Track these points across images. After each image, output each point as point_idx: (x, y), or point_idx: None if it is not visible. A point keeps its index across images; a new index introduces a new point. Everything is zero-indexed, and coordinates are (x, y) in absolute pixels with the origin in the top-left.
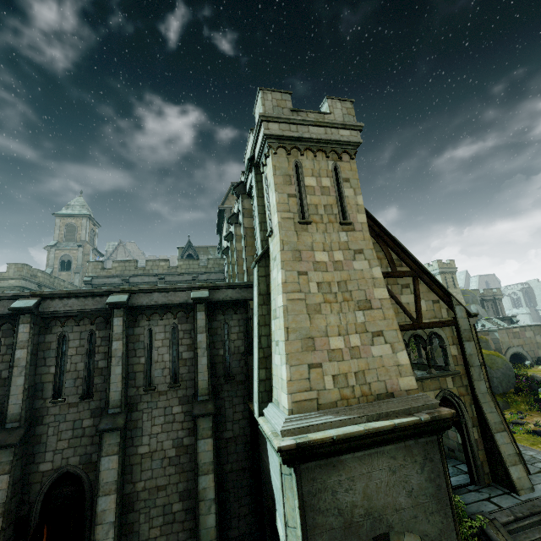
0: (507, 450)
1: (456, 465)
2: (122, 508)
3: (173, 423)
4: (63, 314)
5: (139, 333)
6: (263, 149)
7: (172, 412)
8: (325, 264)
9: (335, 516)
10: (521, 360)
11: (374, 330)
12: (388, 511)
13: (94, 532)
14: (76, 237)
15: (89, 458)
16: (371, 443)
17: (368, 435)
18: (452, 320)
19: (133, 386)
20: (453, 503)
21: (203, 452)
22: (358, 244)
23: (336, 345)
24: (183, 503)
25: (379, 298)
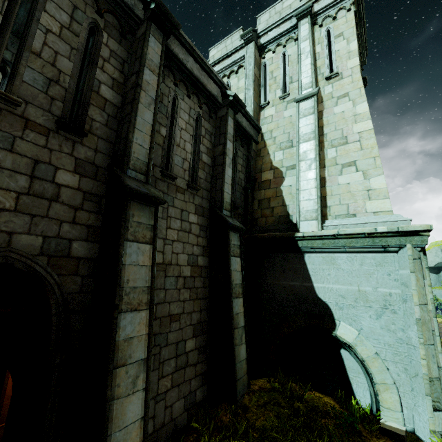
0: None
1: None
2: None
3: (189, 233)
4: None
5: (163, 92)
6: (339, 2)
7: (188, 219)
8: None
9: None
10: None
11: None
12: None
13: (111, 382)
14: None
15: (63, 247)
16: None
17: None
18: None
19: None
20: None
21: (235, 271)
22: None
23: None
24: (196, 339)
25: None
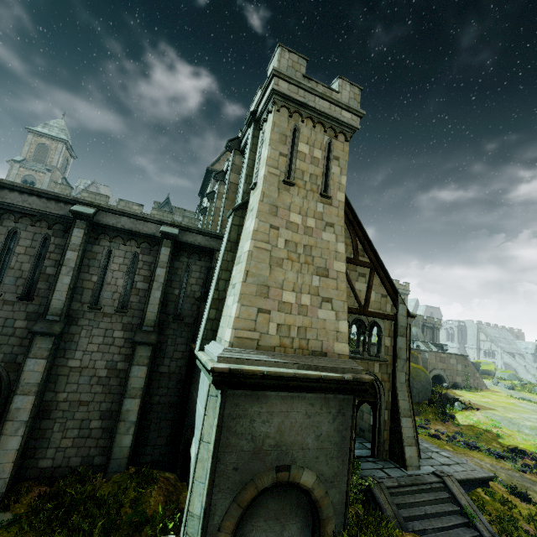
0: (408, 432)
1: (362, 442)
2: (37, 413)
3: (111, 345)
4: (20, 209)
5: (98, 251)
6: (267, 104)
7: (112, 335)
8: (298, 226)
9: (247, 440)
10: (440, 382)
11: (325, 295)
12: (295, 448)
13: (2, 426)
14: (47, 159)
15: (13, 358)
16: (296, 386)
17: (295, 379)
18: (393, 316)
19: (78, 301)
20: (352, 455)
21: (135, 377)
22: (332, 218)
23: (288, 299)
24: (103, 422)
25: (337, 270)
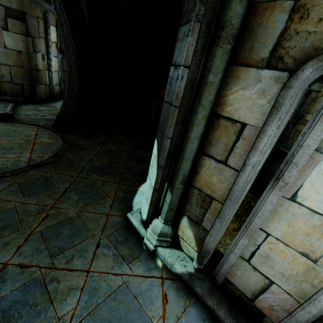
0: None
1: None
2: None
3: None
4: None
5: None
6: None
7: None
8: None
9: None
10: None
11: None
12: None
13: None
14: None
15: None
16: None
17: None
18: None
19: None
20: None
21: None
22: None
23: None
24: None
25: None
